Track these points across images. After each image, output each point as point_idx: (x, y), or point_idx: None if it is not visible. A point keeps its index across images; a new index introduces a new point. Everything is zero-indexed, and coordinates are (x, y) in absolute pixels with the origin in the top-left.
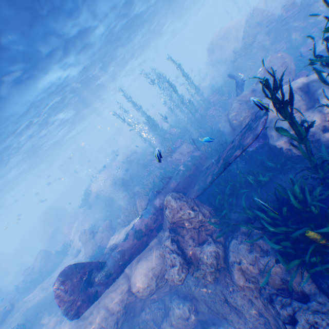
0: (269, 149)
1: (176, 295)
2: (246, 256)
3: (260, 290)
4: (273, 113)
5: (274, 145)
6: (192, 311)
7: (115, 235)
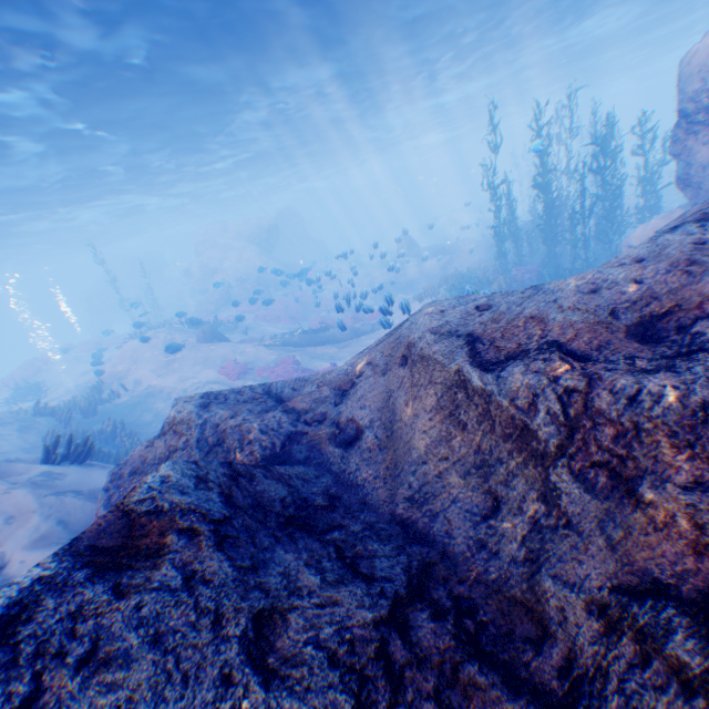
0: None
1: None
2: None
3: None
4: None
5: None
6: None
7: None
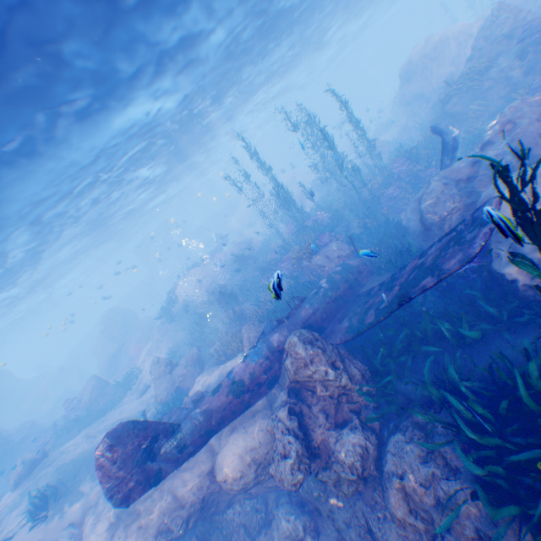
0: (489, 277)
1: (286, 498)
2: (416, 469)
3: (434, 538)
4: (509, 212)
5: (500, 273)
6: (309, 531)
7: (203, 377)
